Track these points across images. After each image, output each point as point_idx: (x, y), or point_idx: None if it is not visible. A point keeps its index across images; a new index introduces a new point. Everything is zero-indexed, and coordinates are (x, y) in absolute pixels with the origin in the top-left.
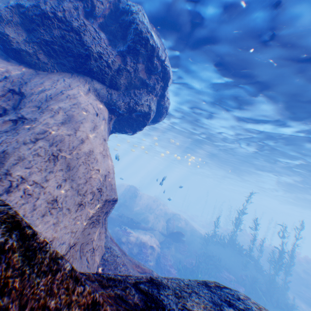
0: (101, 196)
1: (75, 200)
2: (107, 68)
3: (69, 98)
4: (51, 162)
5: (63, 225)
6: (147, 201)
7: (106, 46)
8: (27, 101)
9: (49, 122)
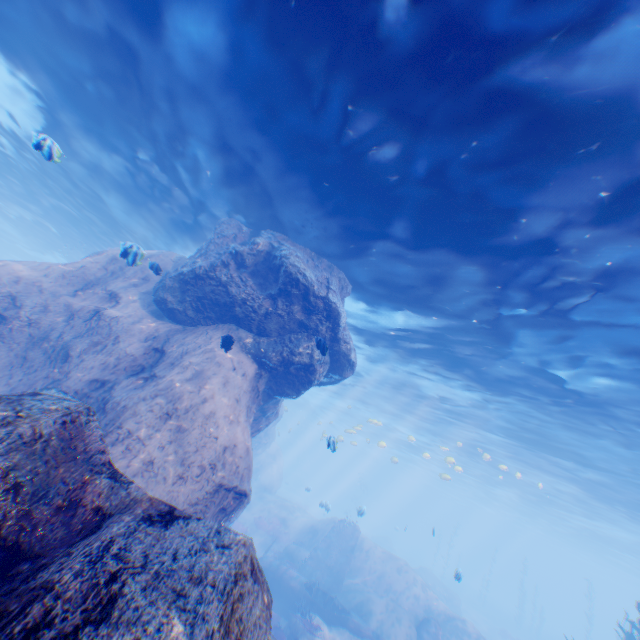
0: (211, 472)
1: (175, 469)
2: (254, 314)
3: (204, 352)
4: (162, 419)
5: (153, 494)
6: (383, 568)
7: (254, 293)
8: (165, 357)
9: (174, 377)
